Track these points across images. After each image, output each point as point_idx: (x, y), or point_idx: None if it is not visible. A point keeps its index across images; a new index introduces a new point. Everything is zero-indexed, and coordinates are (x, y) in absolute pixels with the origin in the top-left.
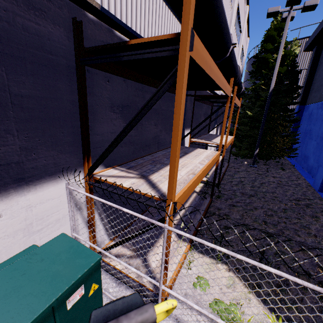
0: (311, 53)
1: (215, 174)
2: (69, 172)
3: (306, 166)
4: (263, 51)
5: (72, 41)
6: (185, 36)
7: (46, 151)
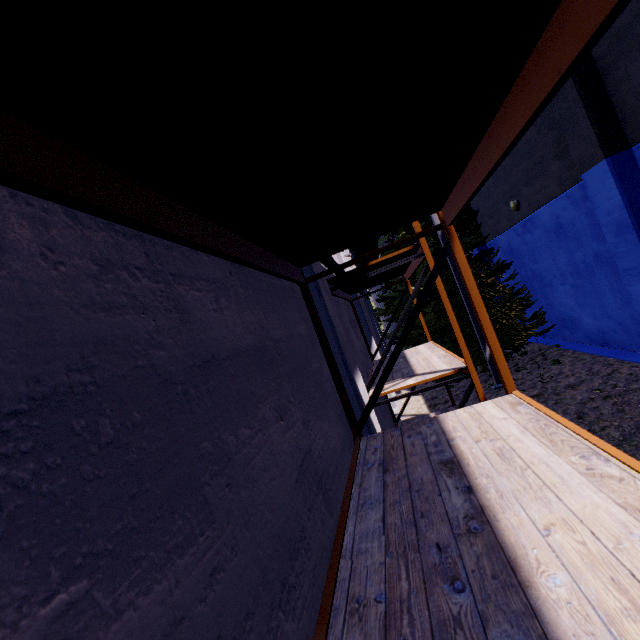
0: None
1: None
2: None
3: (583, 335)
4: None
5: None
6: None
7: None
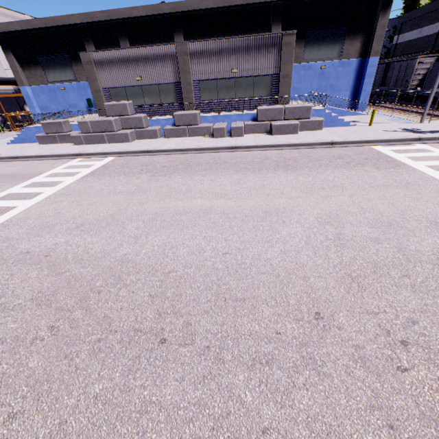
0: None
1: None
2: None
3: None
4: None
5: None
6: None
7: None
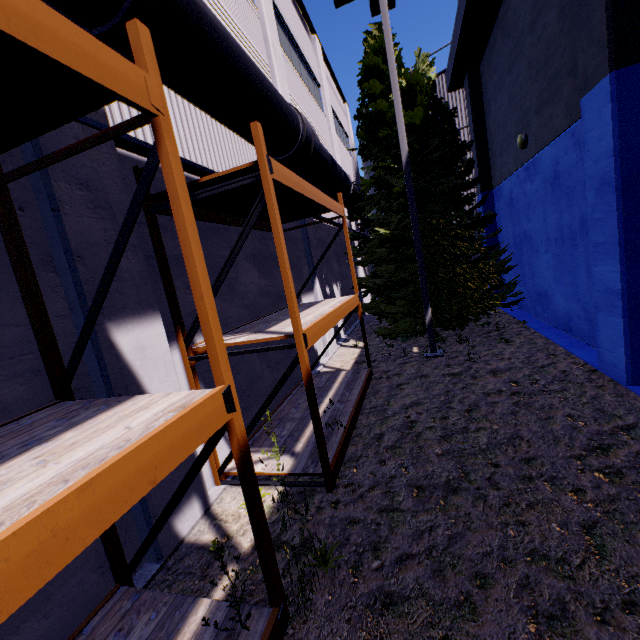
0: (463, 96)
1: (248, 494)
2: None
3: (552, 316)
4: (368, 101)
5: None
6: None
7: None
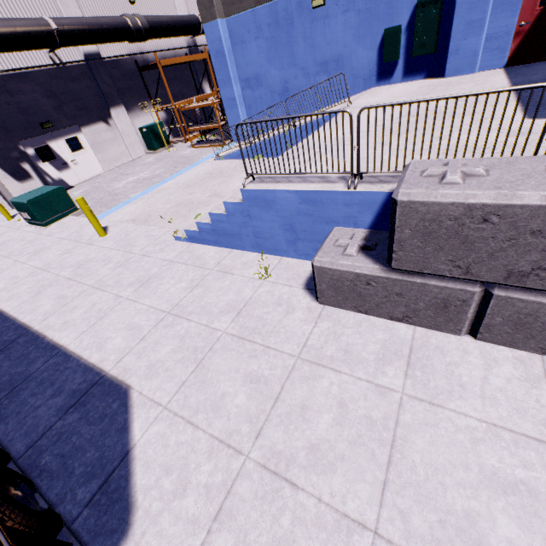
0: None
1: (220, 106)
2: (149, 107)
3: None
4: None
5: (136, 66)
6: (158, 63)
7: (142, 100)
